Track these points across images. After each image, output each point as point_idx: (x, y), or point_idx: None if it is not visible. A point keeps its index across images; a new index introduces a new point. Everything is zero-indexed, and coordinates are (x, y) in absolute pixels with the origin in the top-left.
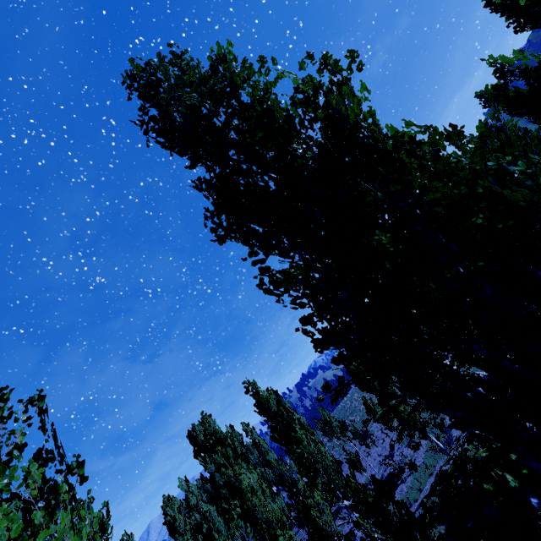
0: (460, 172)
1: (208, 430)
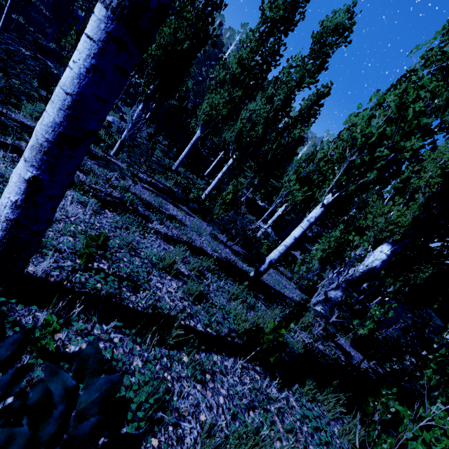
0: None
1: None
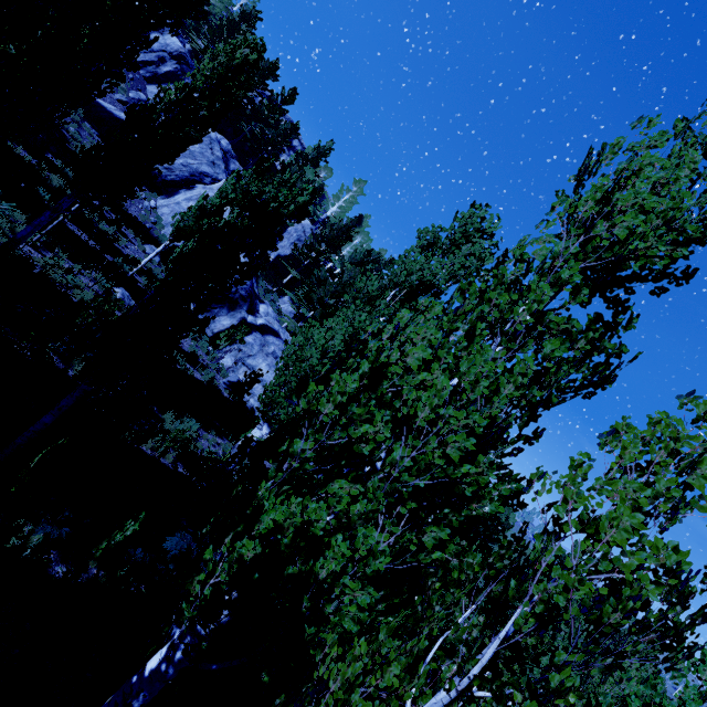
0: None
1: None
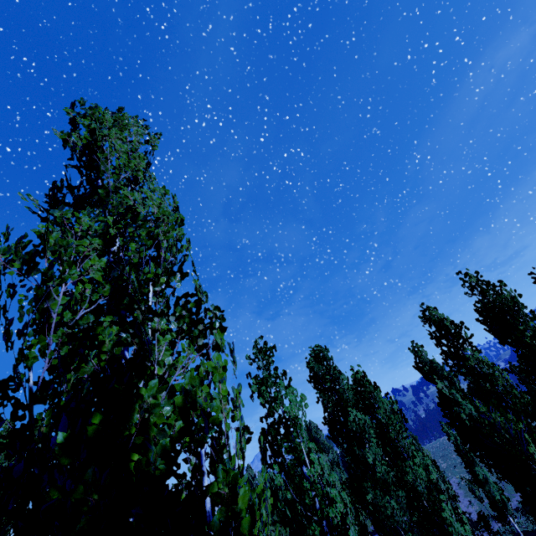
0: (371, 481)
1: (319, 439)
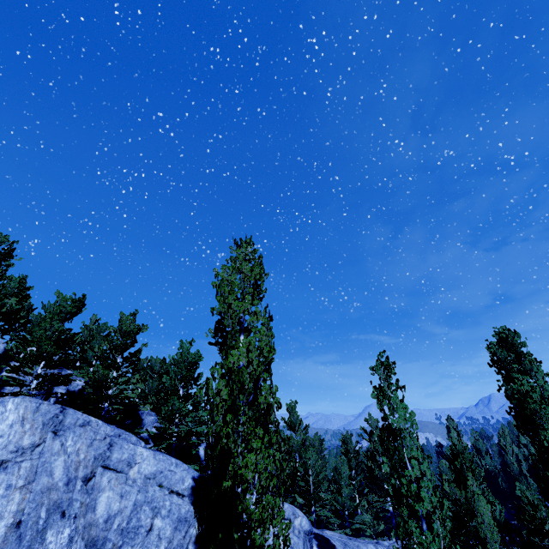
0: None
1: None
